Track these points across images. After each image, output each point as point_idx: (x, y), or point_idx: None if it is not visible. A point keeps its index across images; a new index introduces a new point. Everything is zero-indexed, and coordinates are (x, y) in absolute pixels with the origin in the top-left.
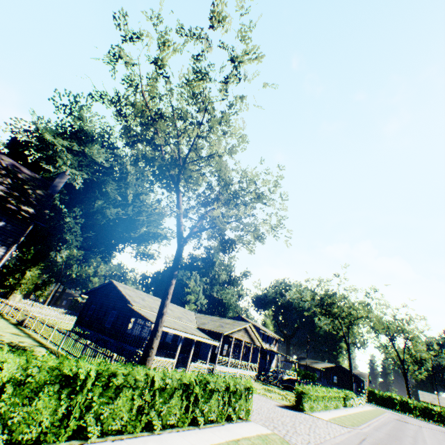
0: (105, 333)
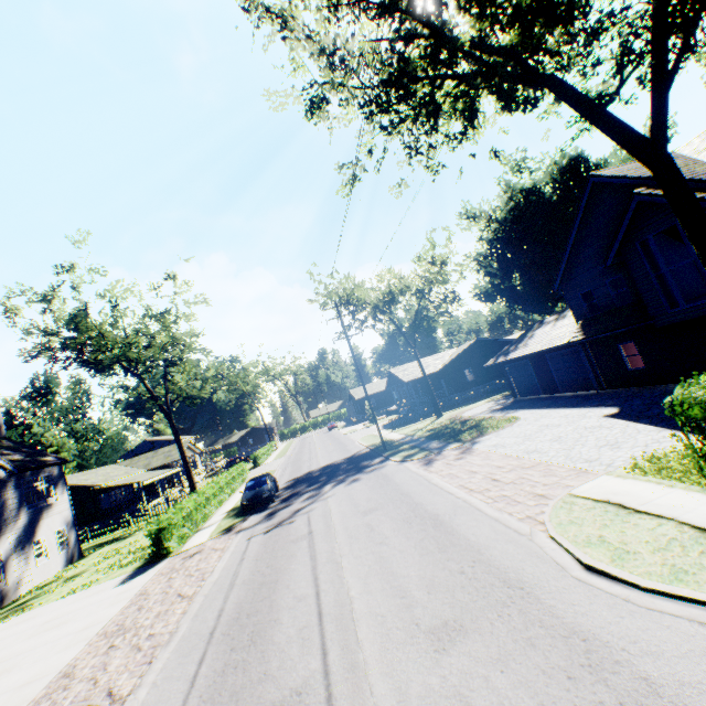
0: None
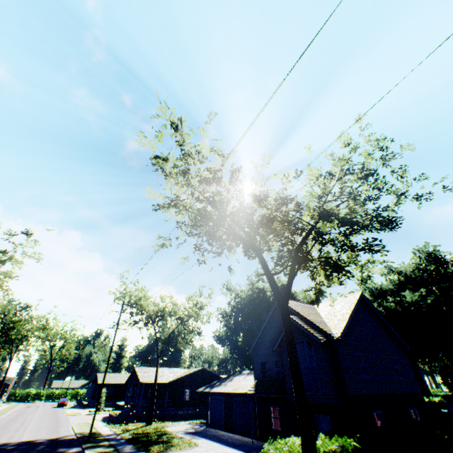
0: None
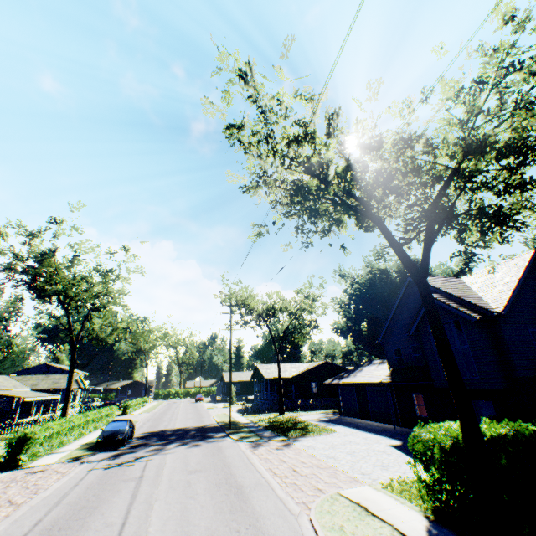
0: None
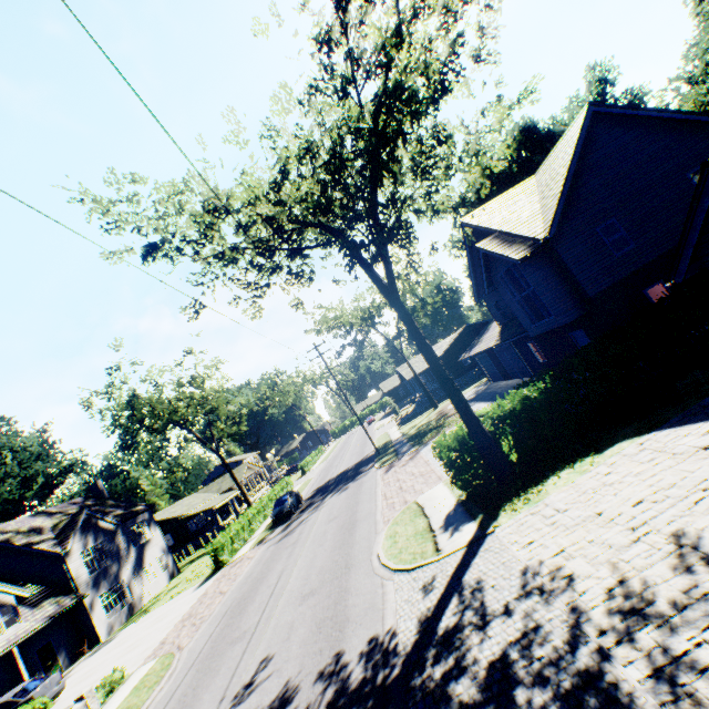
0: (175, 549)
